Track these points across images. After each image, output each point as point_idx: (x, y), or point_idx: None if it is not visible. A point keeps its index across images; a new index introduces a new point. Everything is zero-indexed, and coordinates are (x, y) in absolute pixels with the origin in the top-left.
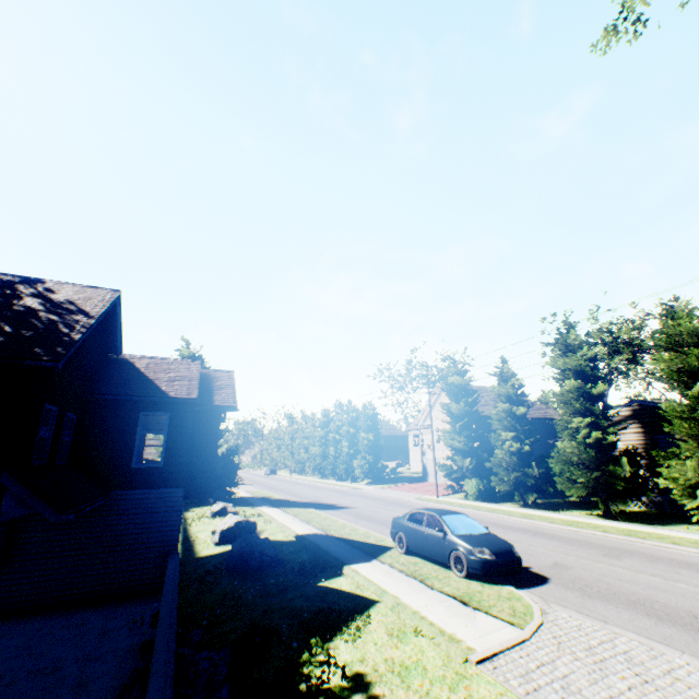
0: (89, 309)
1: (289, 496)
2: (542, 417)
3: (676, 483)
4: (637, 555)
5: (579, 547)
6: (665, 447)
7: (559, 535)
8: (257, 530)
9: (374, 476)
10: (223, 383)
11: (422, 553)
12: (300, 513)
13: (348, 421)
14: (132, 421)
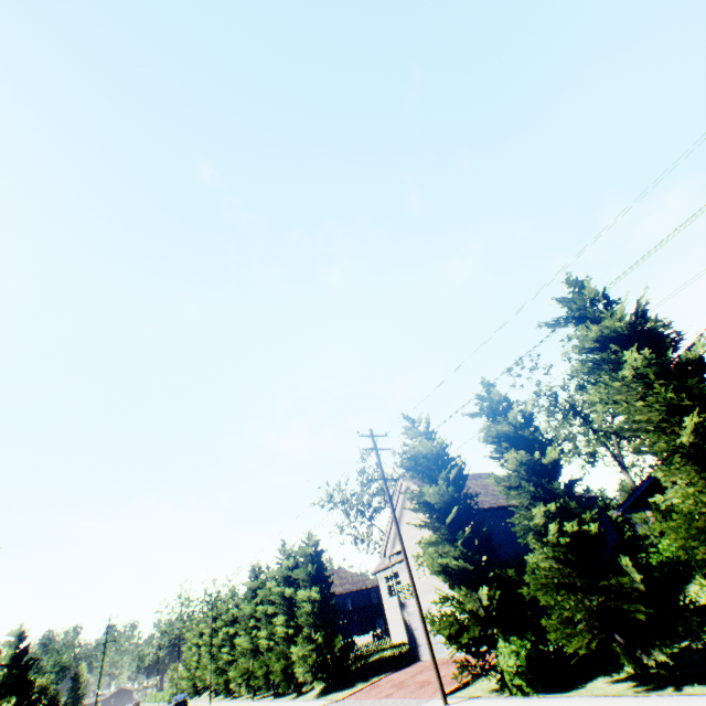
0: None
1: None
2: None
3: None
4: None
5: None
6: None
7: None
8: None
9: (329, 673)
10: None
11: None
12: None
13: (282, 574)
14: None
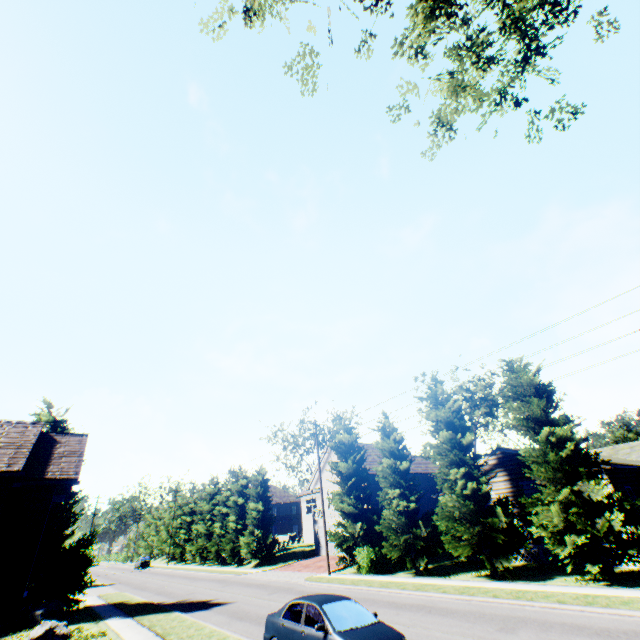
0: None
1: (155, 596)
2: (424, 471)
3: (547, 530)
4: (530, 623)
5: (474, 623)
6: (530, 493)
7: (454, 608)
8: None
9: (262, 555)
10: (68, 449)
11: None
12: (159, 622)
13: (238, 489)
14: None
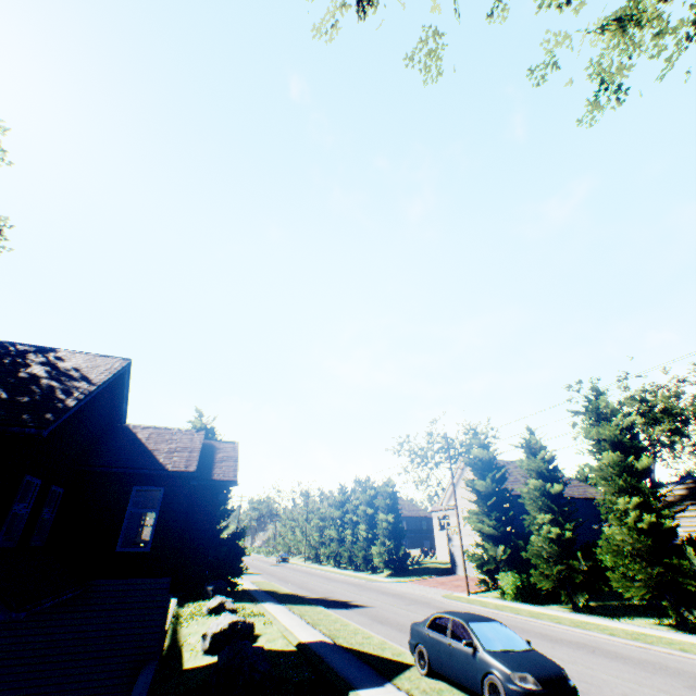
0: (93, 376)
1: (299, 589)
2: (582, 497)
3: None
4: None
5: (653, 673)
6: None
7: (624, 654)
8: (254, 634)
9: (395, 566)
10: (225, 455)
11: (447, 675)
12: (307, 613)
13: (366, 499)
14: (123, 496)
